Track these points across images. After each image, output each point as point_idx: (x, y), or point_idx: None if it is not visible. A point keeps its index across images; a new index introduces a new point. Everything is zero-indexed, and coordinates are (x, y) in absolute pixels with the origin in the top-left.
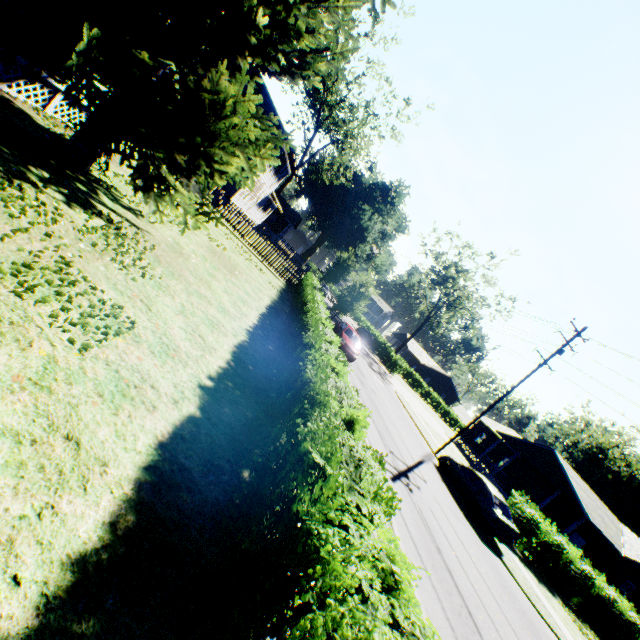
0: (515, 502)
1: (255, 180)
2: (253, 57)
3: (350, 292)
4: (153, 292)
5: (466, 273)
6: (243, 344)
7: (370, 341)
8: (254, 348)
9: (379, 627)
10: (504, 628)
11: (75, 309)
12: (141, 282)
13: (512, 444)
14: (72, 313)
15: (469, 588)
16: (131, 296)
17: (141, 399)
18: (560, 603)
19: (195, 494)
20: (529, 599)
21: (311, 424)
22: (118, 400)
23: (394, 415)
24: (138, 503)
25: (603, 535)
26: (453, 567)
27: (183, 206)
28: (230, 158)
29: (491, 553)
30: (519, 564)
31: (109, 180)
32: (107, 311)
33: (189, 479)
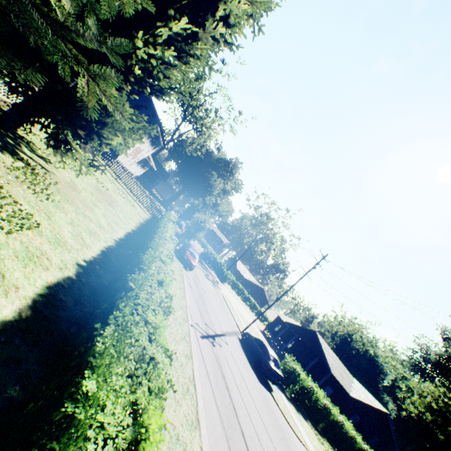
0: (287, 361)
1: (137, 147)
2: (133, 85)
3: (194, 225)
4: (53, 209)
5: (272, 220)
6: (111, 247)
7: (210, 261)
8: (118, 251)
9: (138, 327)
10: (257, 421)
11: (4, 212)
12: (46, 203)
13: (294, 329)
14: (2, 214)
15: (239, 398)
16: (39, 210)
17: (40, 263)
18: (309, 424)
19: (67, 312)
20: (284, 415)
21: (135, 275)
22: (27, 261)
23: (216, 306)
24: (35, 308)
25: (340, 383)
26: (231, 386)
27: (80, 160)
28: (113, 137)
29: (265, 389)
30: (284, 399)
31: (29, 137)
32: (23, 216)
33: (65, 305)
